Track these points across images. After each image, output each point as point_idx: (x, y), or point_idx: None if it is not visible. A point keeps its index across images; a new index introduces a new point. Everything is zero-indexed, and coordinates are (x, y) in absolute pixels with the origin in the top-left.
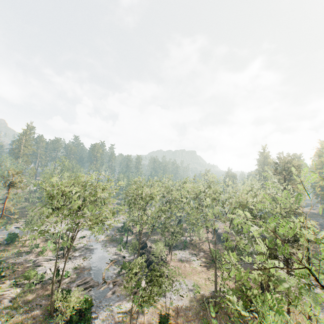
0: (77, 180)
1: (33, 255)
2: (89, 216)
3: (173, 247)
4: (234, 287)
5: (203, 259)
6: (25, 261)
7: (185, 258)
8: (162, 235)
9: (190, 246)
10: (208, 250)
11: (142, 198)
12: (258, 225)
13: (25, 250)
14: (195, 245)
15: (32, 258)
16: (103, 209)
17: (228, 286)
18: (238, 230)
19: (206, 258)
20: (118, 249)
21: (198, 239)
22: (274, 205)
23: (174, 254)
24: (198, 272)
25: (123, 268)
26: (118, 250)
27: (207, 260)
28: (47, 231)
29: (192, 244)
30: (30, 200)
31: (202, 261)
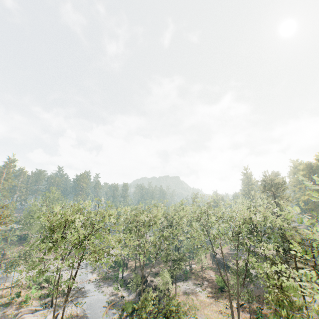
0: (80, 208)
1: (14, 307)
2: (92, 248)
3: (174, 279)
4: (249, 317)
5: (208, 289)
6: (3, 317)
7: (189, 290)
8: (159, 267)
9: (191, 276)
10: (211, 278)
11: (144, 224)
12: (264, 241)
13: (3, 301)
14: (196, 274)
15: (13, 311)
16: (109, 238)
17: (242, 316)
18: (246, 248)
19: (211, 288)
20: (114, 288)
21: (198, 267)
22: (273, 220)
23: (177, 286)
24: (207, 304)
25: (125, 309)
26: (114, 290)
27: (213, 289)
28: (50, 267)
29: (193, 274)
30: (9, 239)
31: (208, 292)
